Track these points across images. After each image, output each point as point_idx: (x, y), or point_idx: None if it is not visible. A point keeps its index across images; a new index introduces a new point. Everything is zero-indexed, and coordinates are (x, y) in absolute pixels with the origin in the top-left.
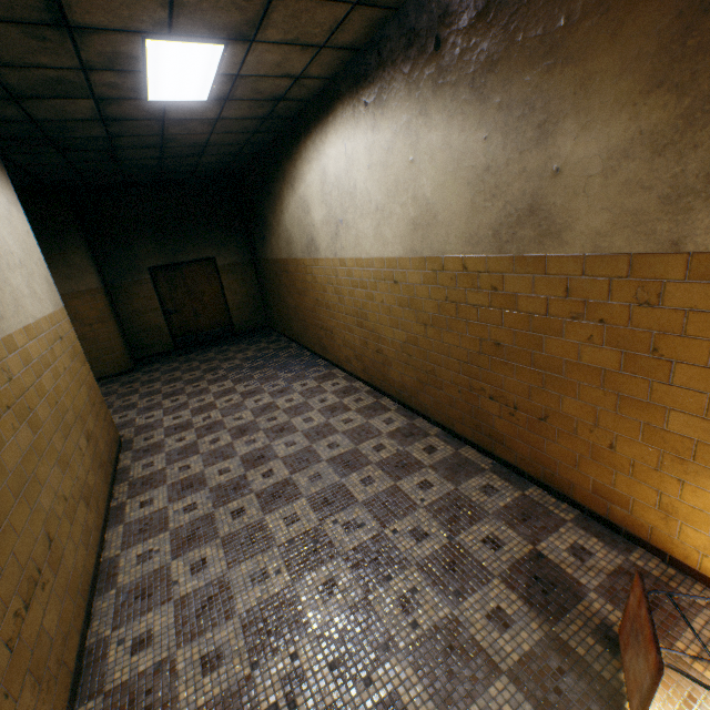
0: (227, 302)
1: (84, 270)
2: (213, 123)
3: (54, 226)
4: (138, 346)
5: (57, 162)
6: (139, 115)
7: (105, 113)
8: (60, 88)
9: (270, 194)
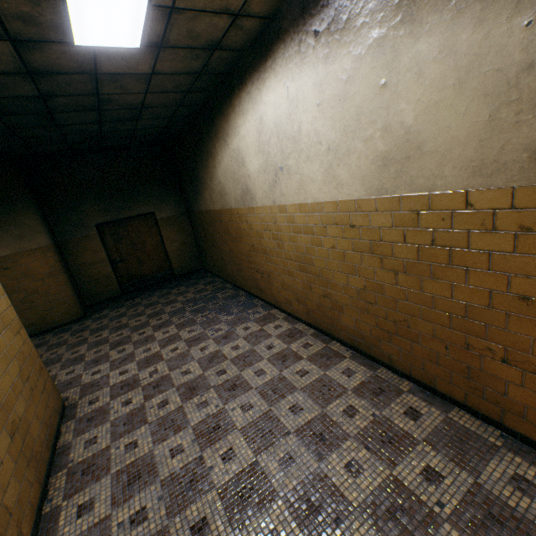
0: (167, 250)
1: (34, 230)
2: (147, 79)
3: (4, 192)
4: (88, 294)
5: None
6: (68, 67)
7: (30, 63)
8: None
9: (202, 152)
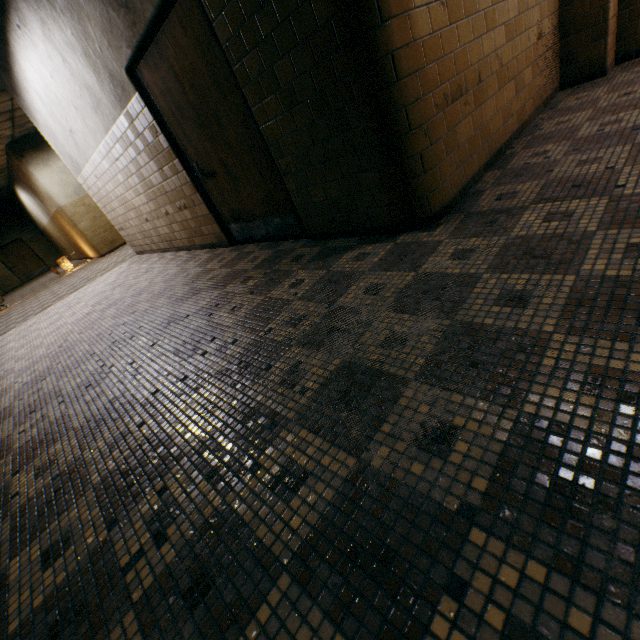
0: (39, 255)
1: None
2: None
3: None
4: (5, 287)
5: None
6: None
7: None
8: None
9: (24, 207)
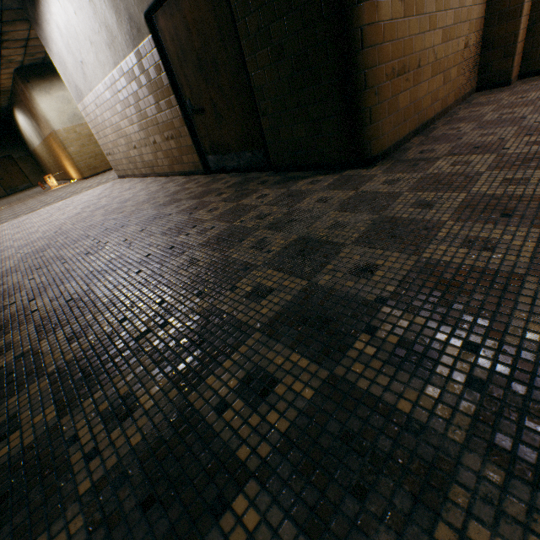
0: (25, 173)
1: None
2: None
3: None
4: None
5: None
6: None
7: None
8: None
9: (18, 128)
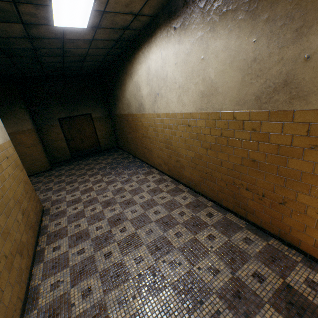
0: (97, 135)
1: (25, 120)
2: (90, 42)
3: (8, 98)
4: (53, 157)
5: (7, 63)
6: (49, 36)
7: (30, 33)
8: (1, 15)
9: (118, 81)
